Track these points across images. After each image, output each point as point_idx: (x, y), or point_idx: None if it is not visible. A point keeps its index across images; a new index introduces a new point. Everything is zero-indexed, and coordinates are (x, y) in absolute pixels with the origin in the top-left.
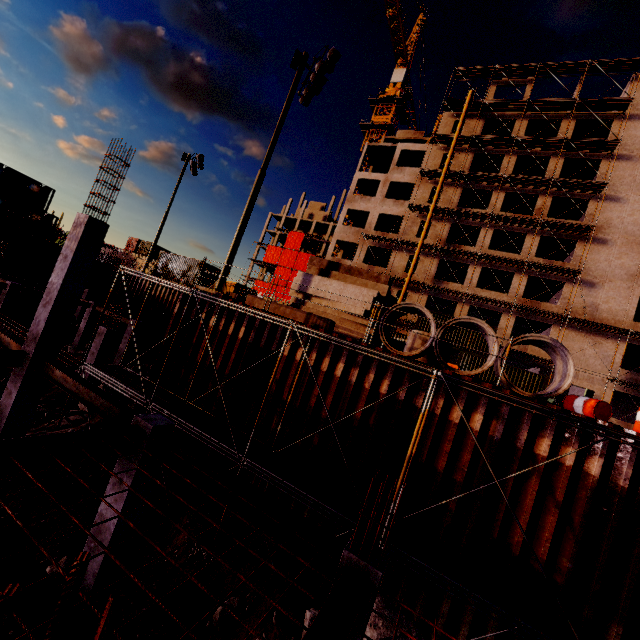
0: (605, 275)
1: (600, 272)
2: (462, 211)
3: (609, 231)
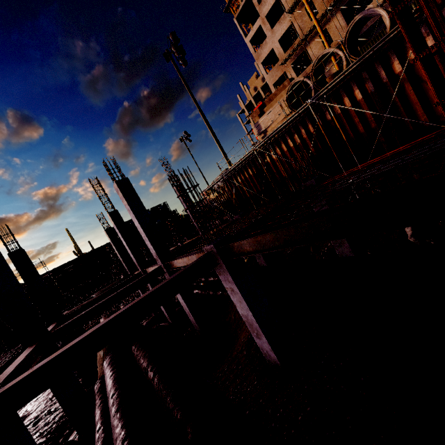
0: None
1: None
2: None
3: None
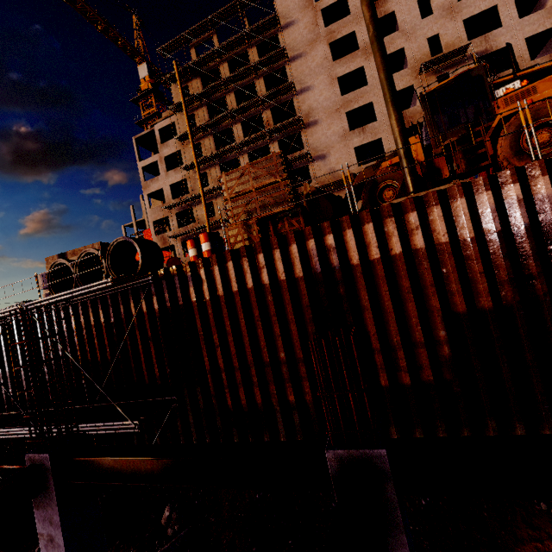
0: (328, 145)
1: (324, 145)
2: (216, 153)
3: (314, 113)
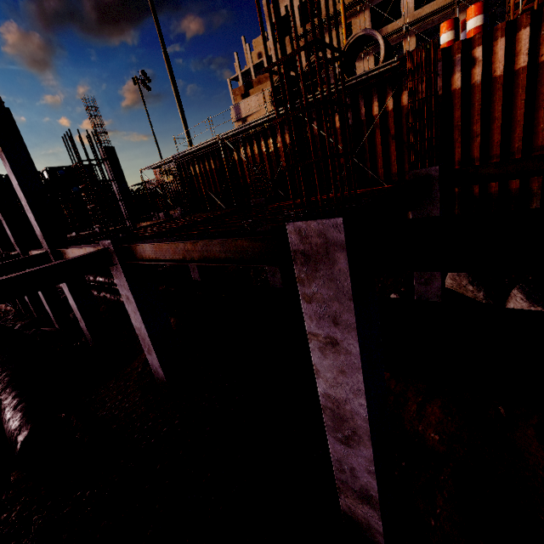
0: None
1: None
2: None
3: None
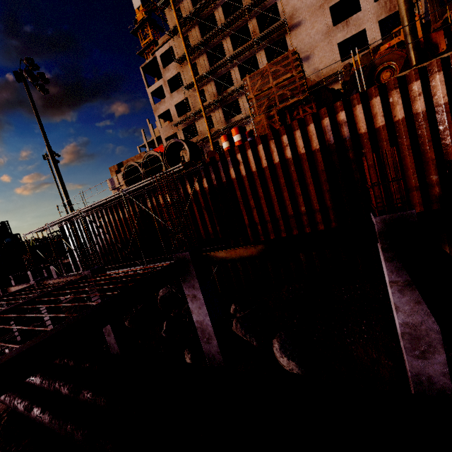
0: (311, 45)
1: (308, 46)
2: (211, 69)
3: (298, 14)
